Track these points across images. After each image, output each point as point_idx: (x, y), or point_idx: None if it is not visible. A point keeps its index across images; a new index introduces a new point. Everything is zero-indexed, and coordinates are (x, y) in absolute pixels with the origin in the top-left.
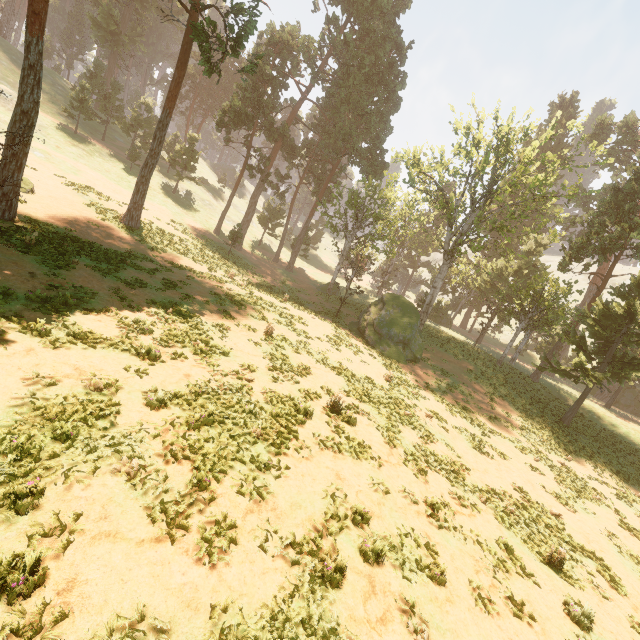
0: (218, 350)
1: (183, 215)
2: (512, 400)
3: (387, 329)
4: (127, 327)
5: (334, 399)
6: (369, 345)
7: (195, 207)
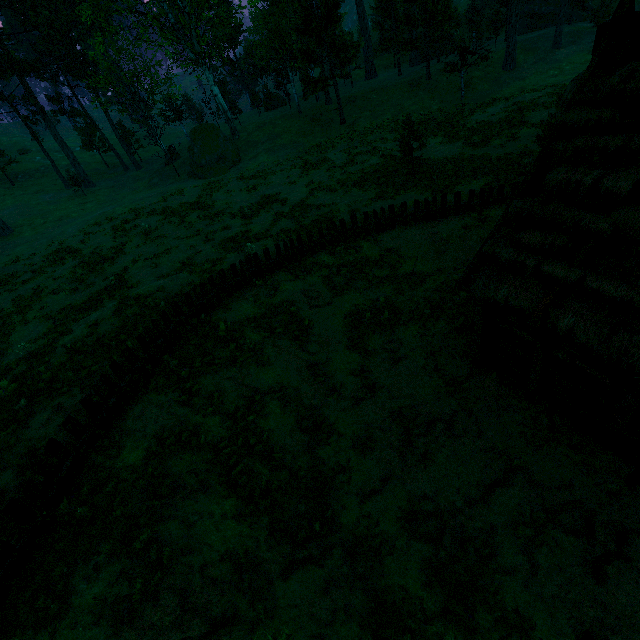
0: (83, 251)
1: (35, 196)
2: (306, 137)
3: (204, 159)
4: (36, 271)
5: (143, 228)
6: (202, 179)
7: (38, 182)
